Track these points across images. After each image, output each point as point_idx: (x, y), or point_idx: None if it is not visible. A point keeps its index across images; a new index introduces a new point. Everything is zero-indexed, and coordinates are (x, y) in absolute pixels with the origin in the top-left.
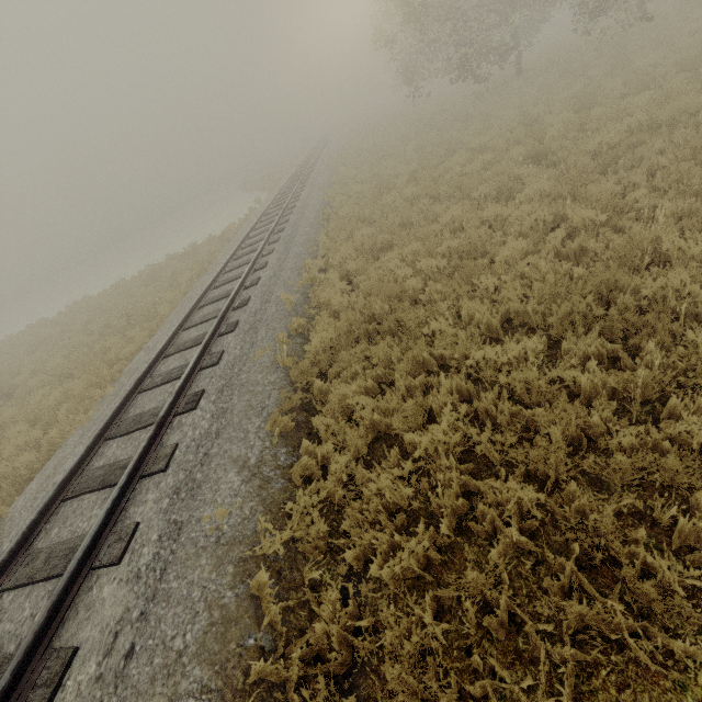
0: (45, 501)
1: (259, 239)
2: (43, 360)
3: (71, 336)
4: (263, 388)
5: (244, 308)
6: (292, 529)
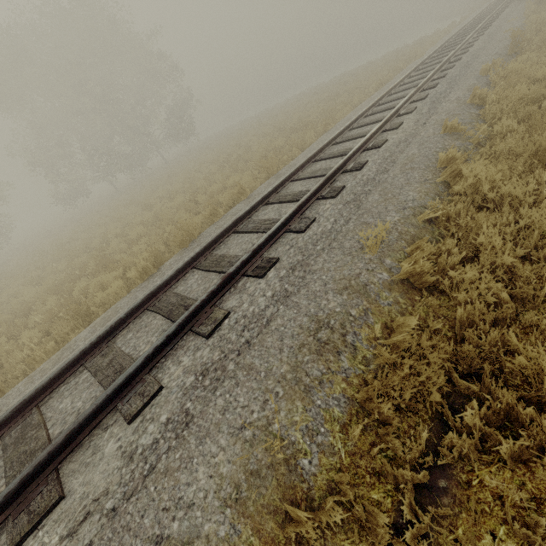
0: (436, 49)
1: (491, 10)
2: (353, 77)
3: (363, 71)
4: (517, 22)
5: (496, 19)
6: (541, 18)
